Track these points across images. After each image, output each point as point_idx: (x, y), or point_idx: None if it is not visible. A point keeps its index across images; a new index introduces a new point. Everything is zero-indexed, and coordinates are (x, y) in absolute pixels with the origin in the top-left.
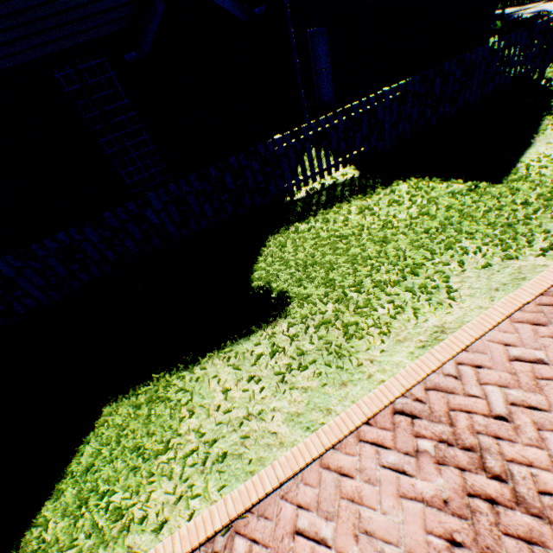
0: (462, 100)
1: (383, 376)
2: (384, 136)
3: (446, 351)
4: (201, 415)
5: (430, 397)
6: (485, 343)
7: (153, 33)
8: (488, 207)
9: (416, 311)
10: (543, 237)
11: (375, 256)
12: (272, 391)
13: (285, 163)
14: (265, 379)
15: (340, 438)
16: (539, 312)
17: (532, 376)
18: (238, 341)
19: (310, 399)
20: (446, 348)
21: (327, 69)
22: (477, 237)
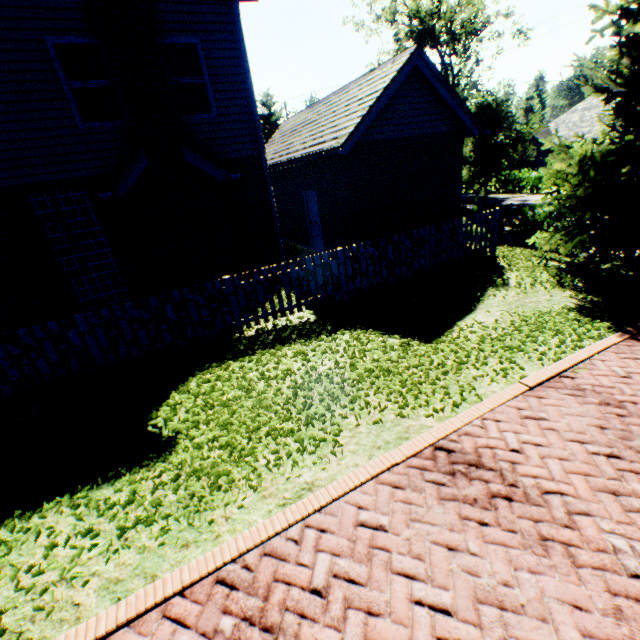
0: (419, 265)
1: (231, 537)
2: (341, 287)
3: (299, 510)
4: (7, 576)
5: (261, 564)
6: (342, 504)
7: (133, 180)
8: (409, 364)
9: (294, 464)
10: (440, 398)
11: (284, 401)
12: (105, 550)
13: (234, 301)
14: (106, 534)
15: (141, 611)
16: (405, 474)
17: (368, 544)
18: (101, 486)
19: (141, 562)
20: (301, 507)
21: (318, 222)
22: (385, 392)
